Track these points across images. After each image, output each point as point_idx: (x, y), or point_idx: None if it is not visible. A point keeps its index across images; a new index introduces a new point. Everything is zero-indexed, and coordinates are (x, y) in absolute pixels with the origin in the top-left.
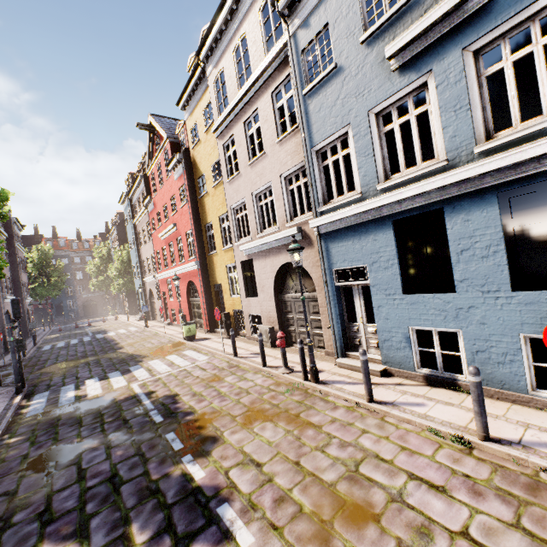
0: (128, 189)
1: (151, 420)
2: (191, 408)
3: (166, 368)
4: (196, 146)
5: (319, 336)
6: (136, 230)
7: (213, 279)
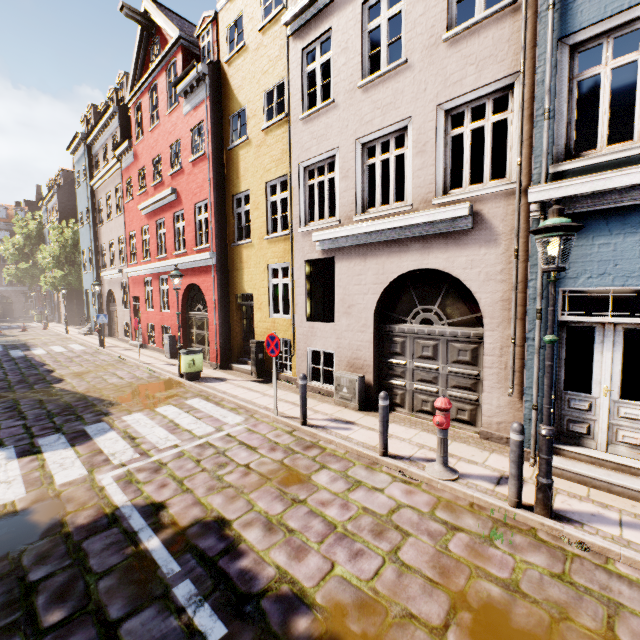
0: (85, 131)
1: (189, 629)
2: (288, 579)
3: (166, 437)
4: (235, 57)
5: (461, 402)
6: (94, 196)
7: (236, 286)
